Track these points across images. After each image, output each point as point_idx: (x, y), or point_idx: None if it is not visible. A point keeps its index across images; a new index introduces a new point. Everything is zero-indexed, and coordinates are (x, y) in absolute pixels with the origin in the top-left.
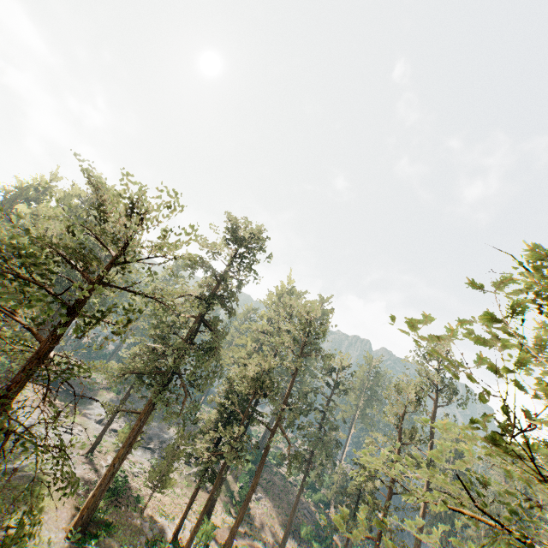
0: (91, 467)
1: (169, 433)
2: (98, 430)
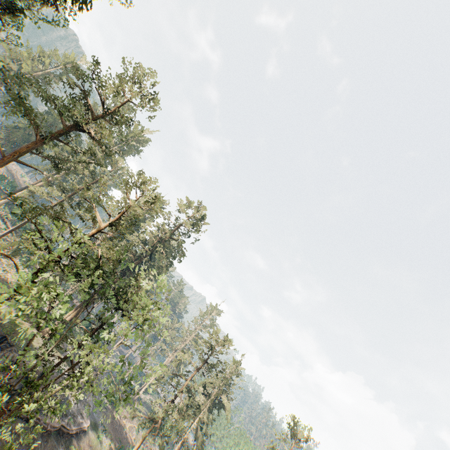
0: None
1: None
2: None
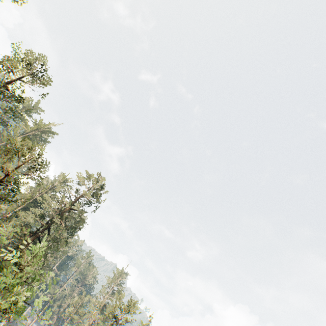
0: None
1: None
2: None
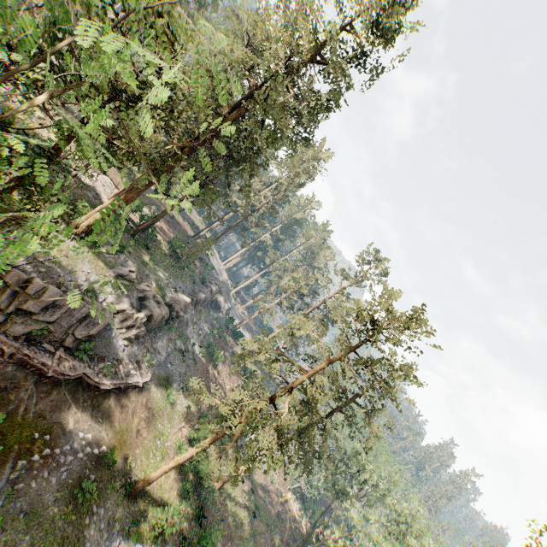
0: None
1: None
2: None
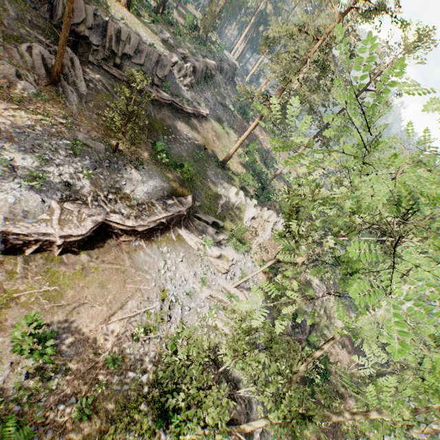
0: None
1: None
2: None
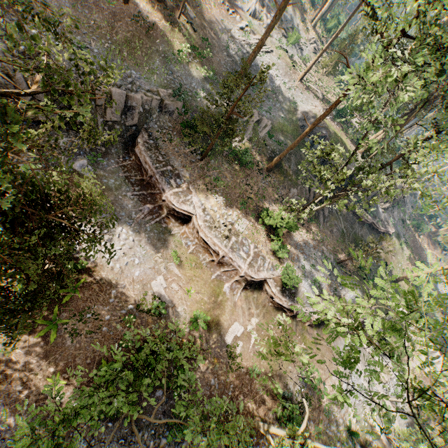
0: (311, 93)
1: (287, 11)
2: (261, 30)
